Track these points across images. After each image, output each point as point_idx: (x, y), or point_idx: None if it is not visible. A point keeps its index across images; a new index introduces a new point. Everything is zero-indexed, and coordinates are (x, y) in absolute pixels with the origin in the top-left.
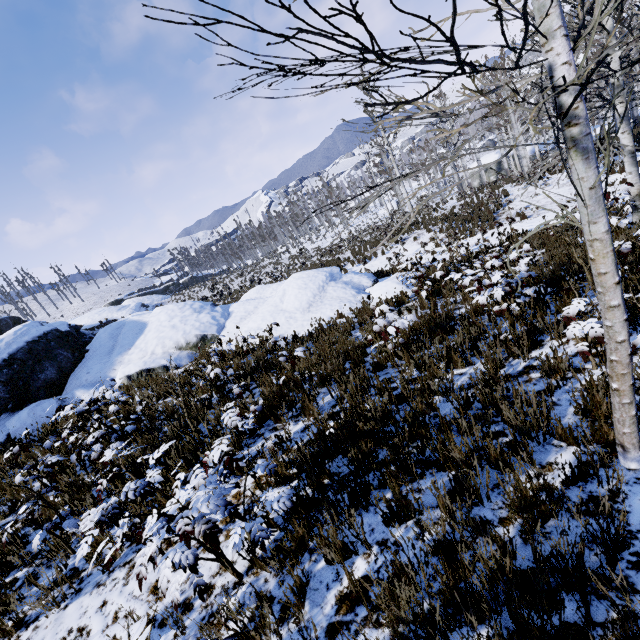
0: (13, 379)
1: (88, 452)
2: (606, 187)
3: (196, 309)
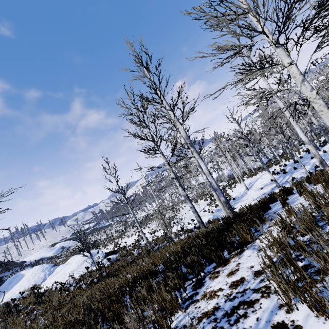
0: None
1: None
2: None
3: (43, 269)
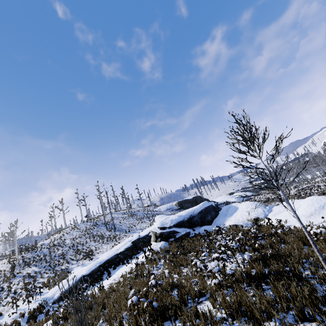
0: (201, 217)
1: (217, 240)
2: (295, 209)
3: (257, 206)
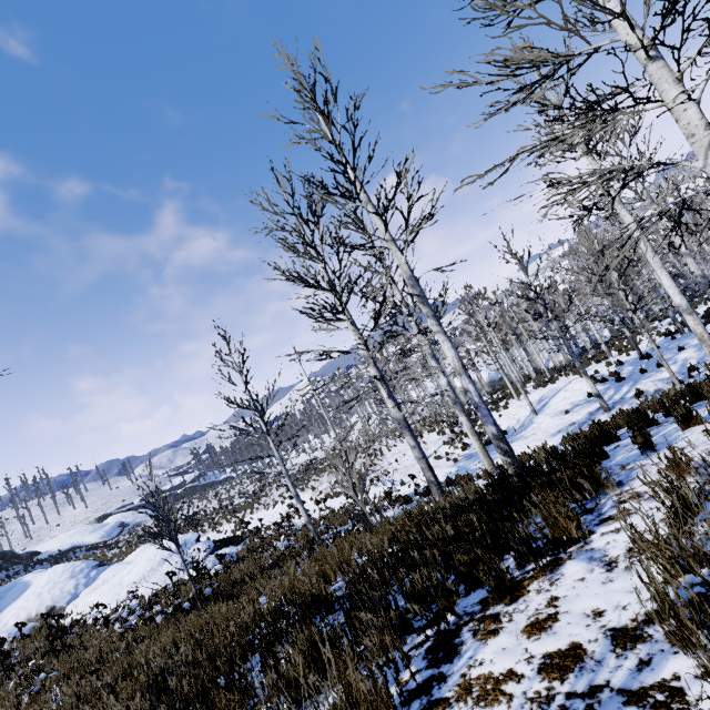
0: None
1: None
2: None
3: (74, 573)
